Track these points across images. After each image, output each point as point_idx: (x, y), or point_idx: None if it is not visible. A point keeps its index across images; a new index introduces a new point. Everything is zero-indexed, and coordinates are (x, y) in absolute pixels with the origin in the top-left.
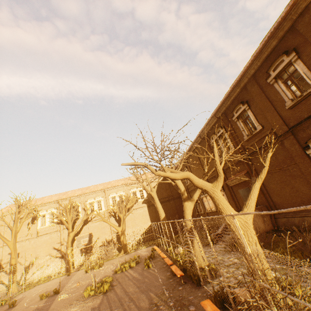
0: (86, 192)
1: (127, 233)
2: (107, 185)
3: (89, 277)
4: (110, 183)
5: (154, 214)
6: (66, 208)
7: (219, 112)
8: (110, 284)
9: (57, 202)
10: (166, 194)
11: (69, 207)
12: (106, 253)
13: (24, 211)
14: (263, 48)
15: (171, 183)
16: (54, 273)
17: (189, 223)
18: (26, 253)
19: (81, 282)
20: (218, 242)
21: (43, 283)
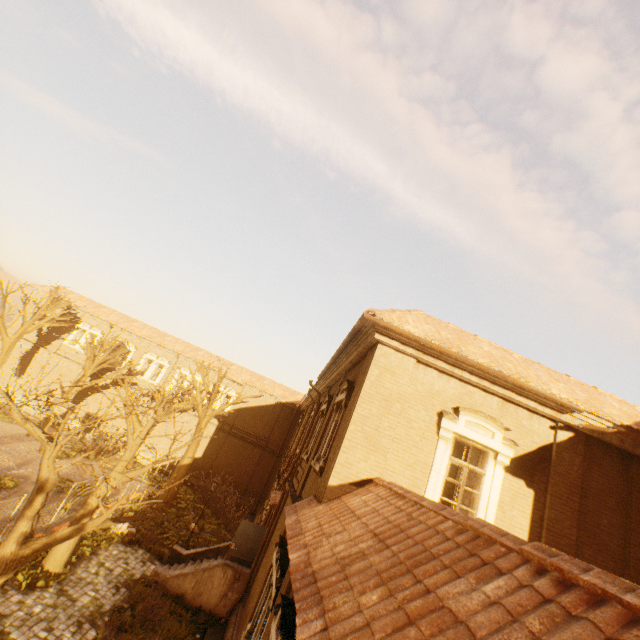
0: (153, 340)
1: (159, 442)
2: (189, 351)
3: (25, 459)
4: (195, 351)
5: (217, 446)
6: (104, 345)
7: (326, 381)
8: (1, 489)
9: (111, 326)
10: (260, 432)
11: (108, 347)
12: (96, 446)
13: (51, 311)
14: (349, 348)
15: (282, 421)
16: (34, 416)
17: (90, 501)
18: (30, 364)
19: (5, 458)
20: (166, 564)
21: (1, 419)
